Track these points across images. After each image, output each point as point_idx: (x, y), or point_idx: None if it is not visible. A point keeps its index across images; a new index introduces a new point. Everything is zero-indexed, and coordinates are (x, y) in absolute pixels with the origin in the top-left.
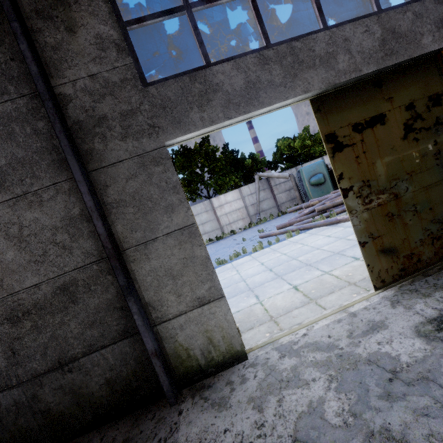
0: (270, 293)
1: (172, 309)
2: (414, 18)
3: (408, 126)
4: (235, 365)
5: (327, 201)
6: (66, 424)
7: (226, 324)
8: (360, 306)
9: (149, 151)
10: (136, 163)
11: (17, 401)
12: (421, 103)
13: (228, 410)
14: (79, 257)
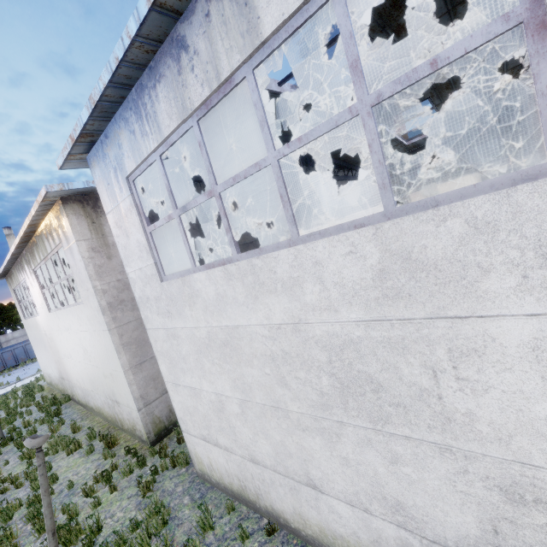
0: None
1: None
2: None
3: None
4: None
5: None
6: None
7: None
8: None
9: None
10: None
11: None
12: None
13: None
14: None
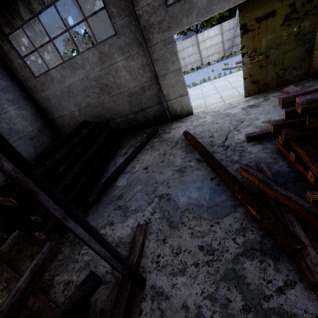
0: (210, 99)
1: (172, 97)
2: None
3: (286, 17)
4: (189, 116)
5: None
6: (144, 125)
7: (188, 104)
8: (235, 102)
9: (167, 38)
10: (162, 43)
11: (132, 118)
12: (300, 1)
13: (184, 123)
14: (145, 78)
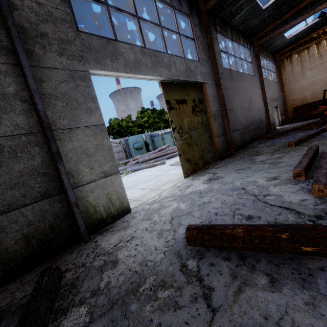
0: (128, 194)
1: (86, 178)
2: (195, 67)
3: (193, 108)
4: (124, 216)
5: (146, 157)
6: None
7: (120, 190)
8: (180, 183)
9: (78, 70)
10: (67, 74)
11: None
12: (197, 101)
13: (131, 227)
14: (8, 127)
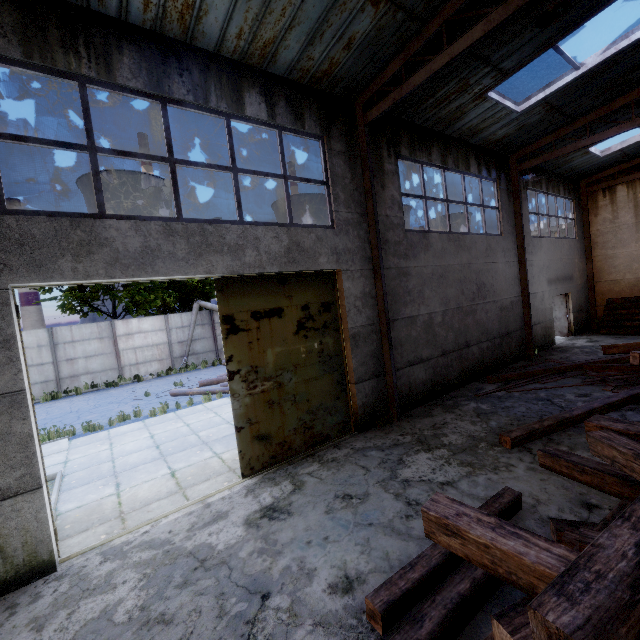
0: (139, 479)
1: None
2: (317, 240)
3: (301, 323)
4: (34, 581)
5: None
6: None
7: (35, 525)
8: (220, 495)
9: None
10: None
11: None
12: (315, 307)
13: None
14: None
